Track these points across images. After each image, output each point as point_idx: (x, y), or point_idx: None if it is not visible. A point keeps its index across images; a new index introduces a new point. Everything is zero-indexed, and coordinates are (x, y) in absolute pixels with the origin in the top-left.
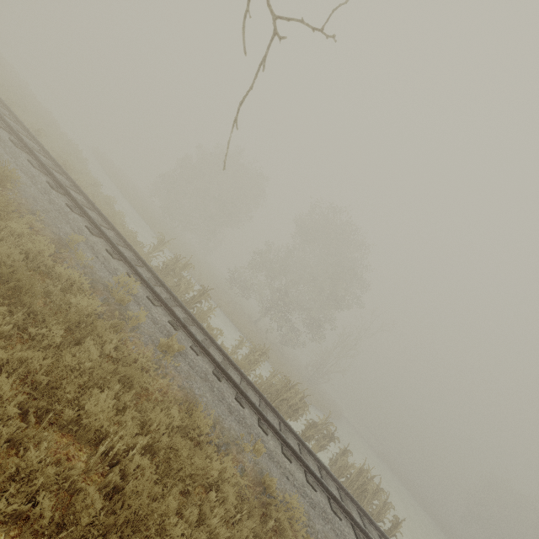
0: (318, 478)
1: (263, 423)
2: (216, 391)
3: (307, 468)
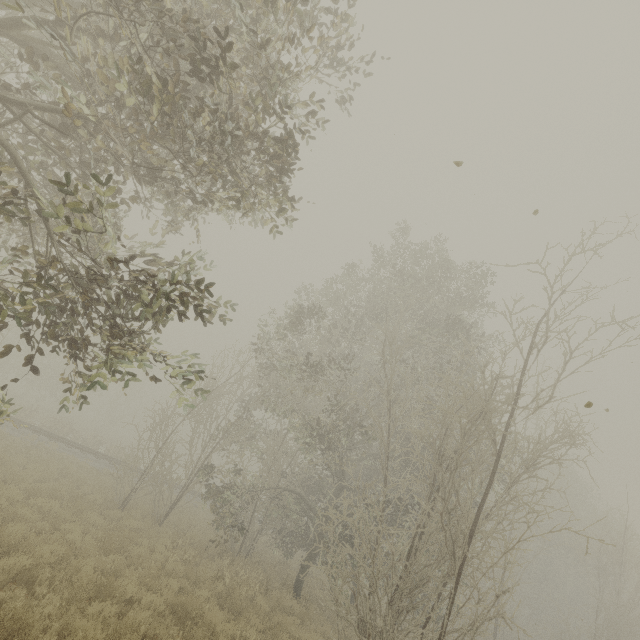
0: (74, 445)
1: (36, 433)
2: (3, 425)
3: (67, 443)
